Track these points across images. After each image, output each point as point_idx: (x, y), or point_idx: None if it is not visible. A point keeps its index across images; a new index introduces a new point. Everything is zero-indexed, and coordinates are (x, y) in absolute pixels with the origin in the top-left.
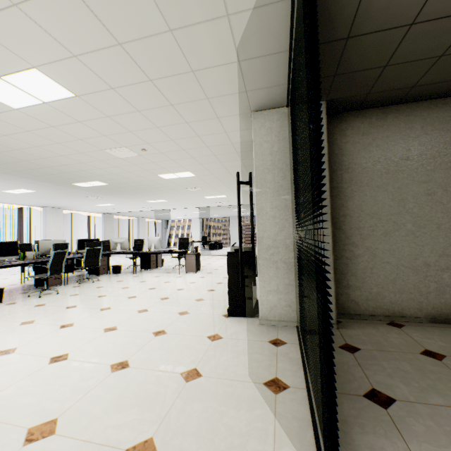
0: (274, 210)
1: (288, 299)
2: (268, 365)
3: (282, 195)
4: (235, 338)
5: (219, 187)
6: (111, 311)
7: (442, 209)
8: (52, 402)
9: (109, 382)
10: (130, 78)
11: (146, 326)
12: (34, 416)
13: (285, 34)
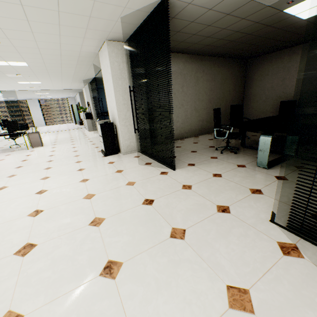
0: (124, 100)
1: (134, 141)
2: (141, 161)
3: (127, 93)
4: (120, 160)
5: (41, 76)
6: (21, 175)
7: (177, 100)
8: (76, 194)
9: (90, 183)
10: (44, 5)
11: (67, 171)
12: (77, 197)
13: (142, 20)
